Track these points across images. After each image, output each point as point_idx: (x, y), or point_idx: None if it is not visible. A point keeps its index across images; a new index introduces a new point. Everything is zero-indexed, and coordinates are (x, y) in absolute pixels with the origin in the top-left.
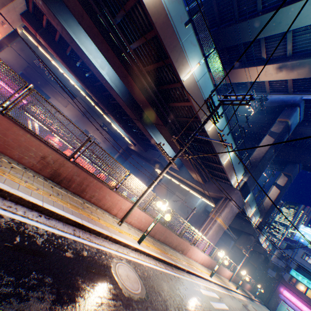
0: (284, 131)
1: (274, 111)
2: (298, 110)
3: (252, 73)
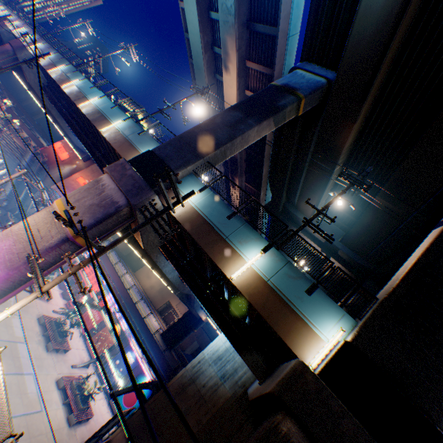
0: (267, 93)
1: None
2: (297, 71)
3: (229, 100)
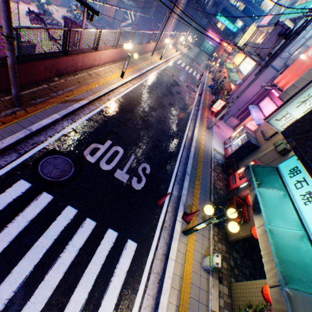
0: None
1: None
2: None
3: None
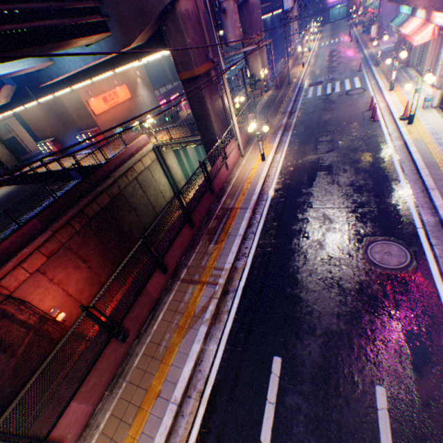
0: None
1: None
2: None
3: None
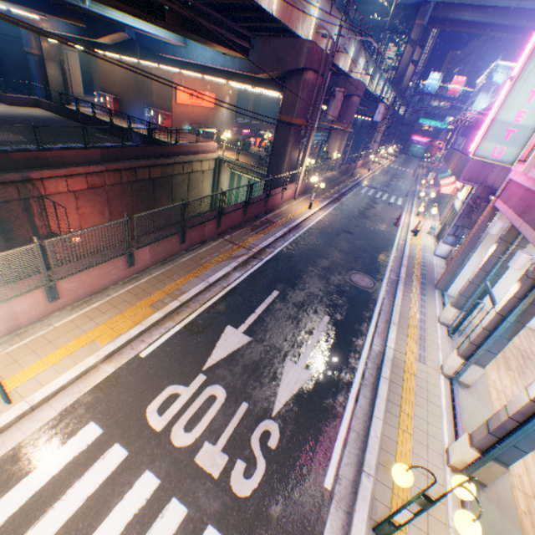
0: (420, 34)
1: (413, 6)
2: (432, 4)
3: None
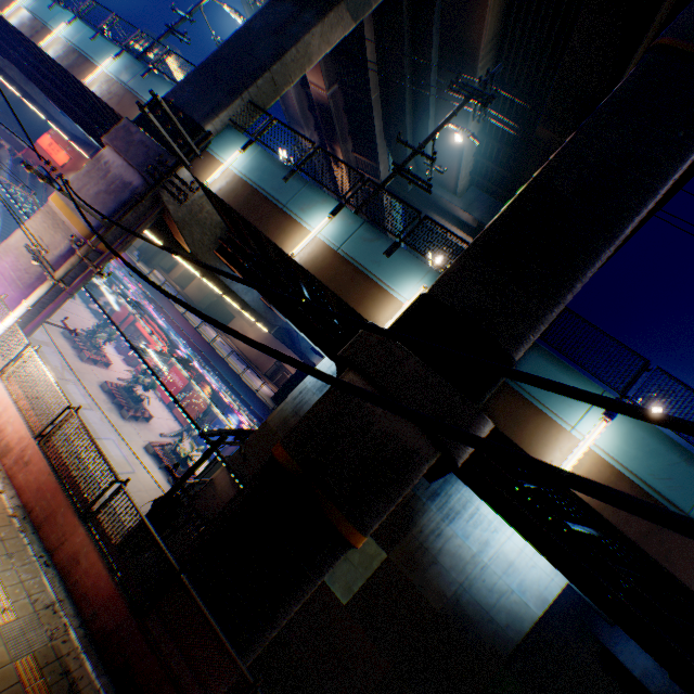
0: None
1: None
2: None
3: None
